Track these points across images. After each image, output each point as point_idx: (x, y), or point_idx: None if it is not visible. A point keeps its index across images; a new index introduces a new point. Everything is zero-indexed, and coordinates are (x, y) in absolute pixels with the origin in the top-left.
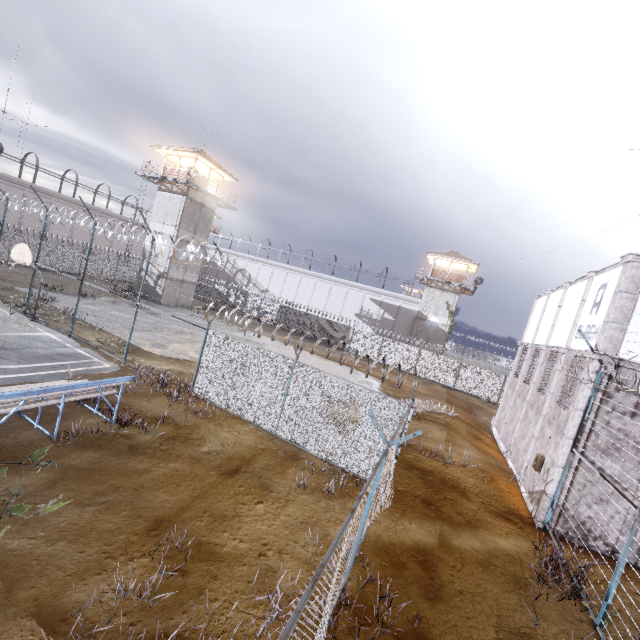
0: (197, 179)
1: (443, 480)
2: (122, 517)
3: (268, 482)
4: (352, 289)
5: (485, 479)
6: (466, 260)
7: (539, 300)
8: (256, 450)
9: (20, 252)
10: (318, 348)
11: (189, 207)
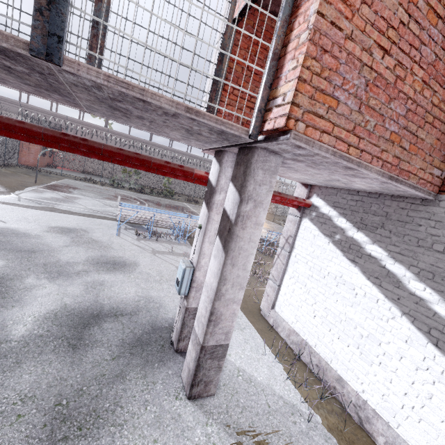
0: None
1: None
2: None
3: None
4: None
5: None
6: None
7: None
8: None
9: None
10: None
11: None
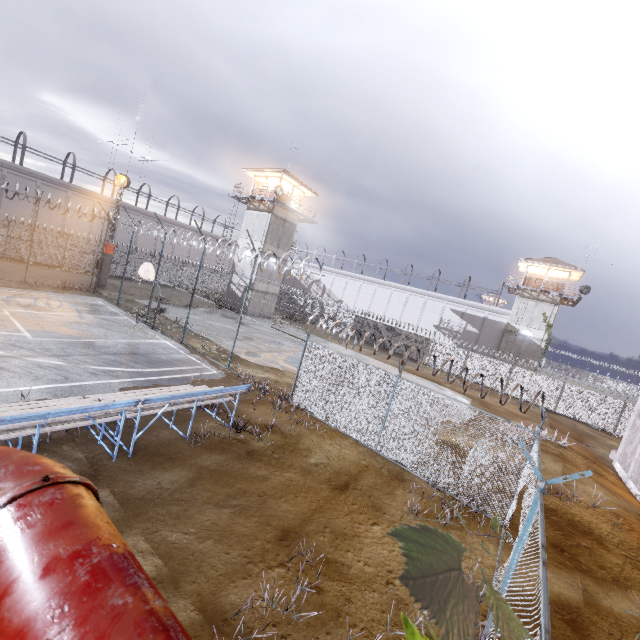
0: (281, 197)
1: (571, 522)
2: (254, 523)
3: (379, 502)
4: (430, 299)
5: (622, 527)
6: (567, 266)
7: None
8: (360, 466)
9: (146, 270)
10: (396, 360)
11: (274, 223)
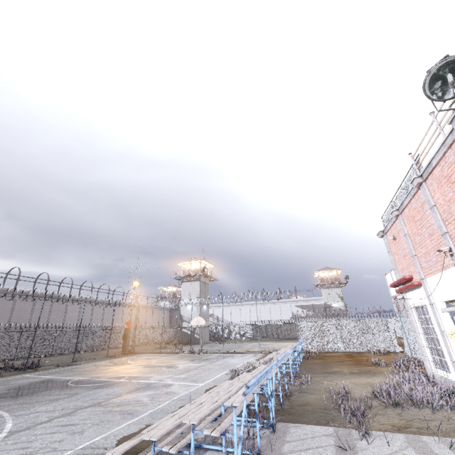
0: (202, 271)
1: None
2: (349, 362)
3: (365, 356)
4: (282, 304)
5: None
6: (335, 269)
7: (387, 276)
8: (348, 354)
9: (197, 321)
10: (290, 340)
11: (201, 285)
